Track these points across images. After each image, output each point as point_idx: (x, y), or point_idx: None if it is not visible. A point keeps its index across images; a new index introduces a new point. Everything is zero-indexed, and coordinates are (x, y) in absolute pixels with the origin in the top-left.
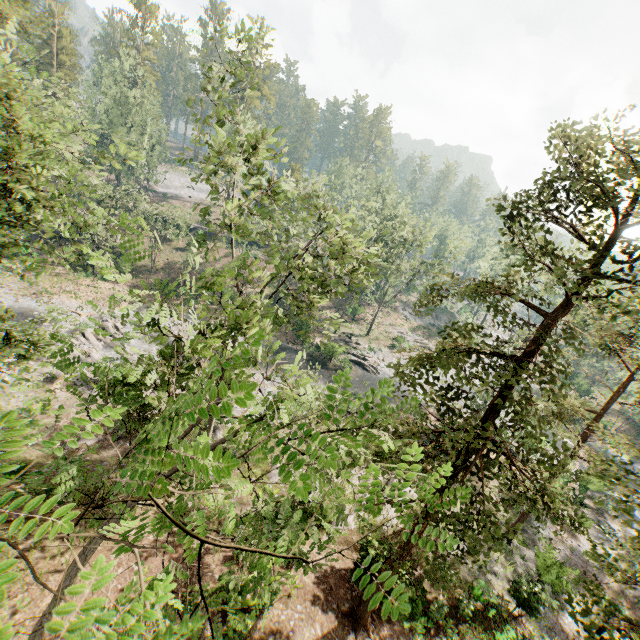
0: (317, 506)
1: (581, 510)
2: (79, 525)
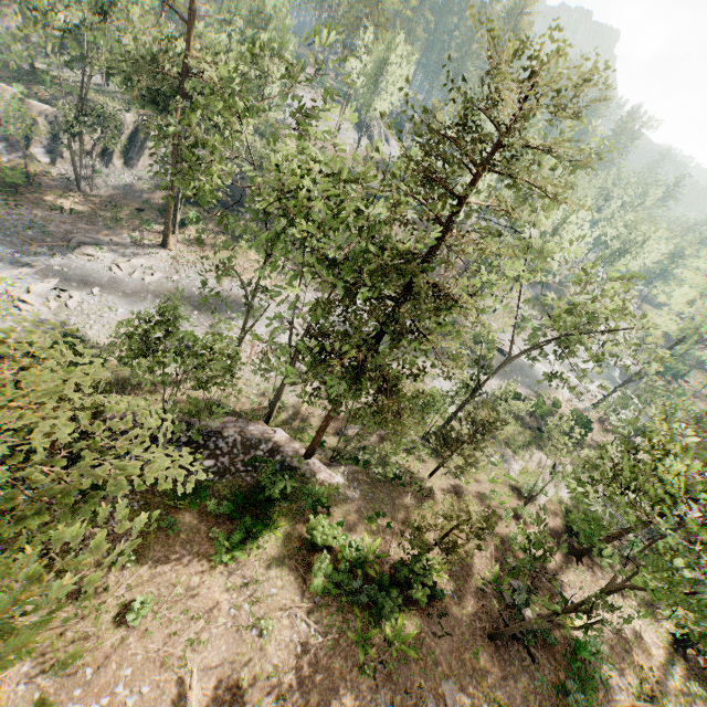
0: (527, 486)
1: None
2: (416, 498)
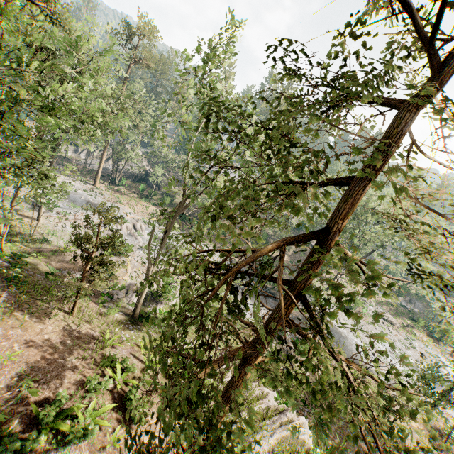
0: None
1: None
2: (14, 304)
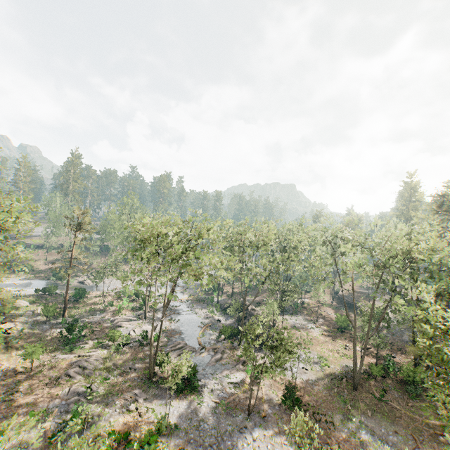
0: None
1: (138, 311)
2: None
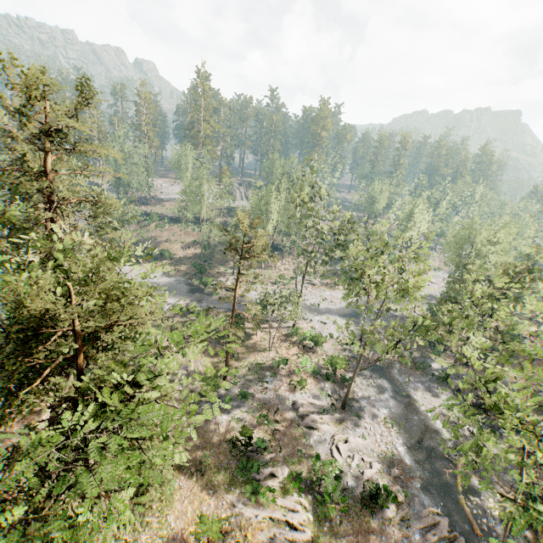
0: None
1: (325, 382)
2: None
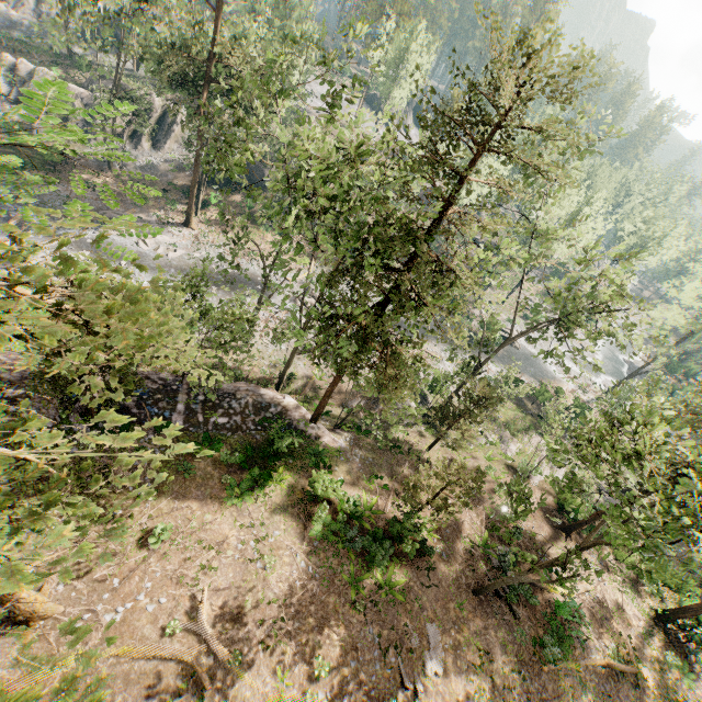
0: (522, 465)
1: None
2: (413, 467)
